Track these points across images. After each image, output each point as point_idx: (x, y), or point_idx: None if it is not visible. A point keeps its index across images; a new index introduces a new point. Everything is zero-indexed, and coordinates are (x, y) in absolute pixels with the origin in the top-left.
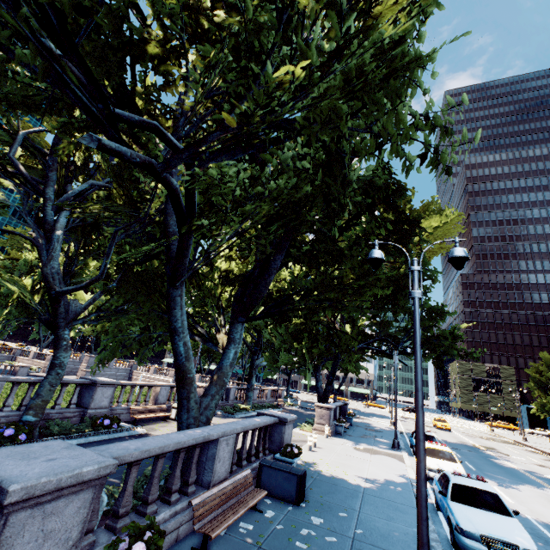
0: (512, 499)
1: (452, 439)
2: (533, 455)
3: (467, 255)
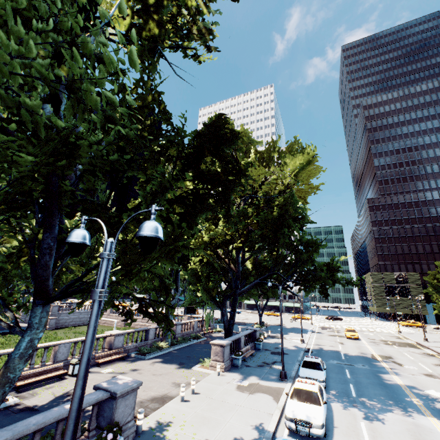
0: None
1: (354, 351)
2: (427, 359)
3: (150, 234)
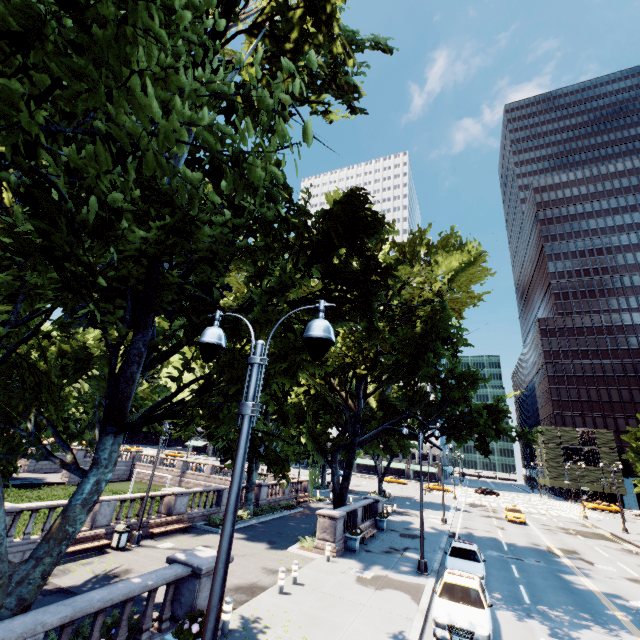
0: None
1: (521, 540)
2: (629, 558)
3: (324, 334)
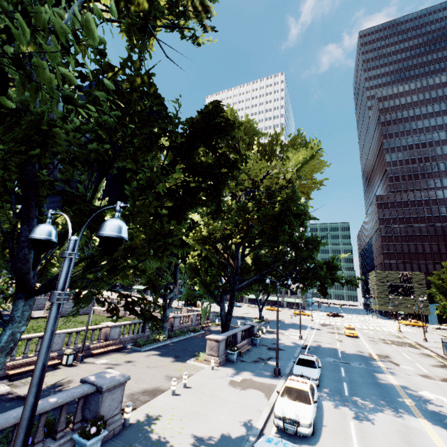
0: (360, 444)
1: (352, 349)
2: (424, 360)
3: (111, 233)
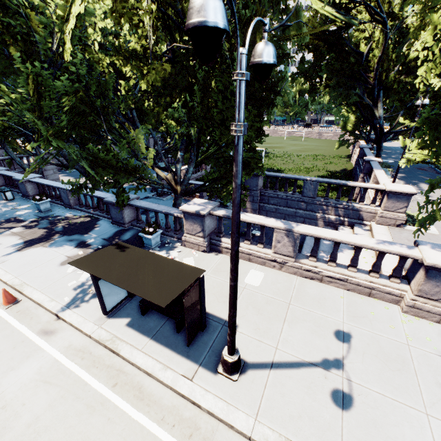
0: None
1: None
2: None
3: None
